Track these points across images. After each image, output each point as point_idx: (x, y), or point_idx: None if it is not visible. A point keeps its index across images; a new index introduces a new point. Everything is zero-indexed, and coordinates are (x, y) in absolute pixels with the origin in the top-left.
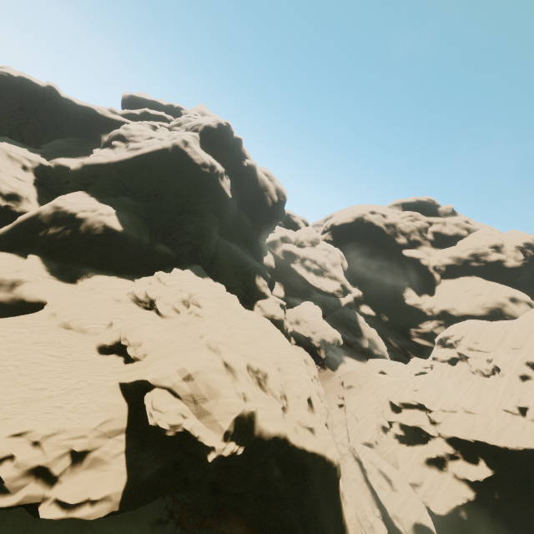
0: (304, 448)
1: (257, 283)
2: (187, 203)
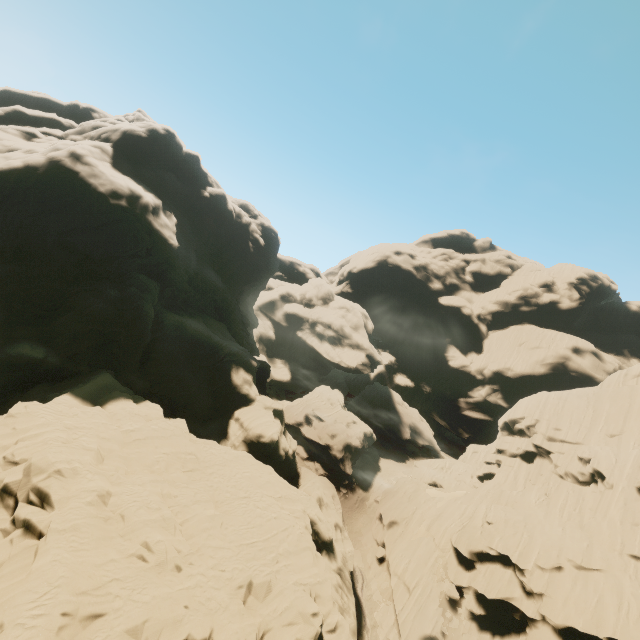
0: None
1: (234, 380)
2: (86, 261)
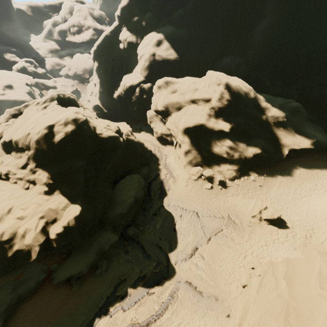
0: None
1: (6, 58)
2: None
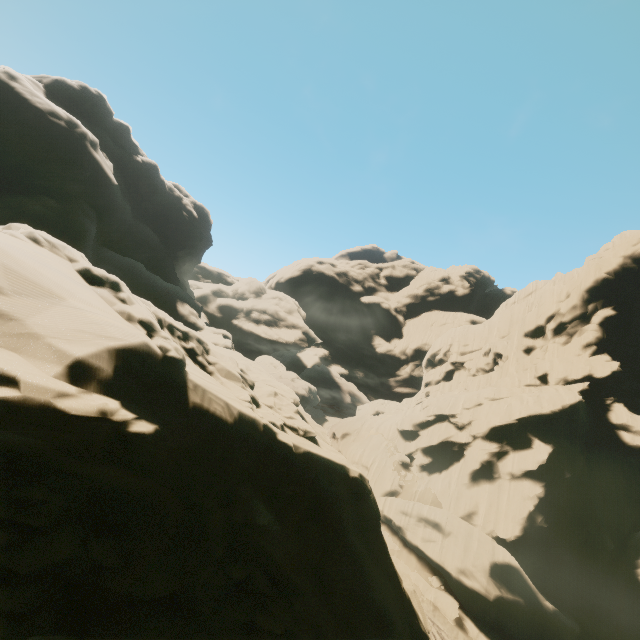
0: (309, 461)
1: (180, 310)
2: (22, 168)
